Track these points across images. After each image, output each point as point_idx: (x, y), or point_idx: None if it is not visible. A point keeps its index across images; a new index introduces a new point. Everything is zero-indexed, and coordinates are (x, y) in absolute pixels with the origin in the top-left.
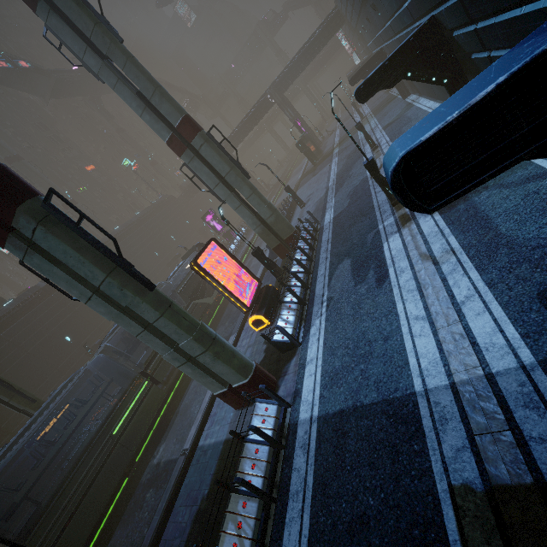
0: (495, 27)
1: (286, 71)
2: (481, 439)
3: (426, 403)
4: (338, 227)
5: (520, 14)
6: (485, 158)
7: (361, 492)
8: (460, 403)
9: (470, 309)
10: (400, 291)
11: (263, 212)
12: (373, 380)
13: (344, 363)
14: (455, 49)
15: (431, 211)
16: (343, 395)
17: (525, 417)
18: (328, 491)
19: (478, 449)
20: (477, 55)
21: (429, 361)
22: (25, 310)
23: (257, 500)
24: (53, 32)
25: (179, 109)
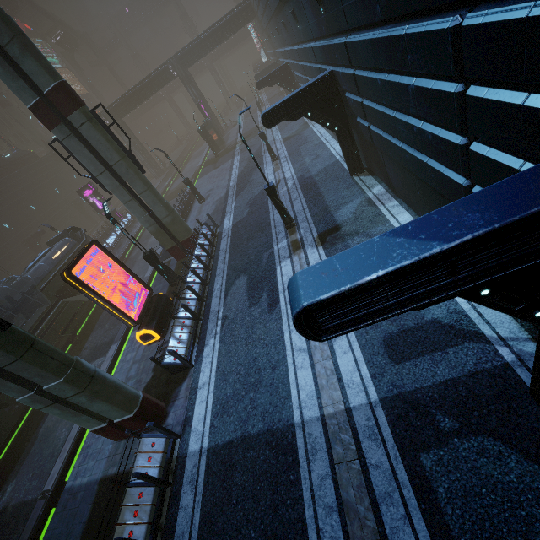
0: (375, 111)
1: (192, 46)
2: (339, 468)
3: (302, 435)
4: (237, 238)
5: (393, 115)
6: (364, 314)
7: (245, 526)
8: (327, 435)
9: (339, 347)
10: (288, 320)
11: (159, 211)
12: (261, 410)
13: (236, 391)
14: (346, 105)
15: (322, 341)
16: (233, 425)
17: (368, 447)
18: (214, 528)
19: (336, 476)
20: (361, 121)
21: (307, 393)
22: None
23: None
24: None
25: (52, 72)
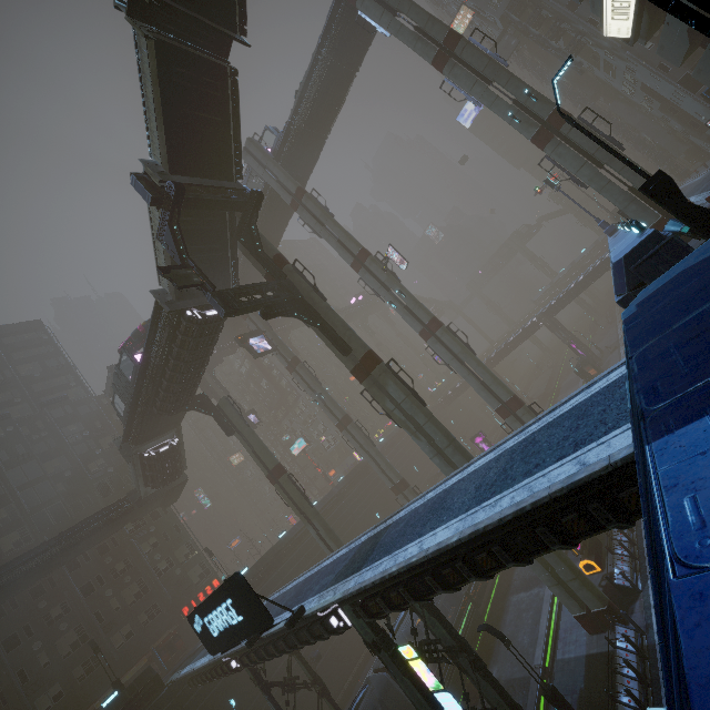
0: None
1: (557, 300)
2: None
3: None
4: None
5: None
6: None
7: None
8: None
9: None
10: None
11: None
12: None
13: None
14: None
15: None
16: None
17: None
18: None
19: None
20: None
21: None
22: (326, 513)
23: (637, 682)
24: (432, 348)
25: (509, 392)
